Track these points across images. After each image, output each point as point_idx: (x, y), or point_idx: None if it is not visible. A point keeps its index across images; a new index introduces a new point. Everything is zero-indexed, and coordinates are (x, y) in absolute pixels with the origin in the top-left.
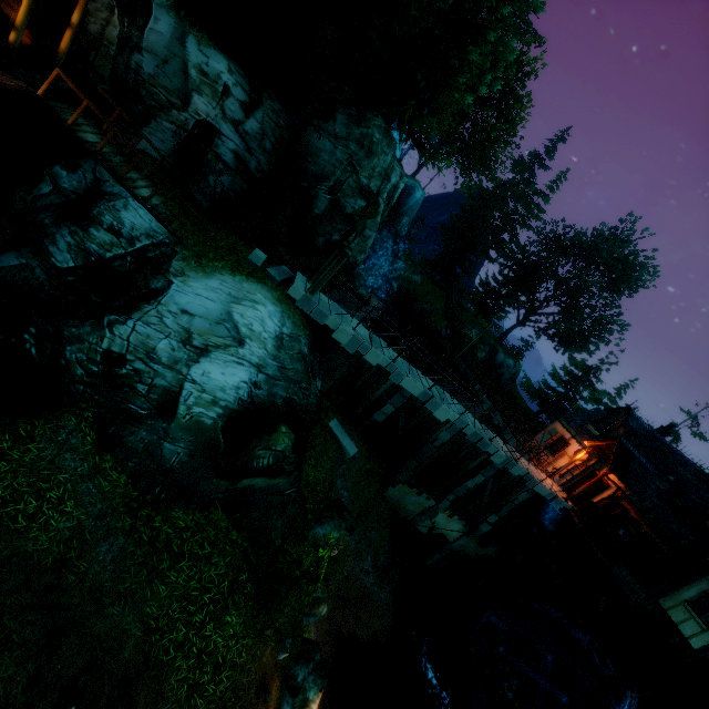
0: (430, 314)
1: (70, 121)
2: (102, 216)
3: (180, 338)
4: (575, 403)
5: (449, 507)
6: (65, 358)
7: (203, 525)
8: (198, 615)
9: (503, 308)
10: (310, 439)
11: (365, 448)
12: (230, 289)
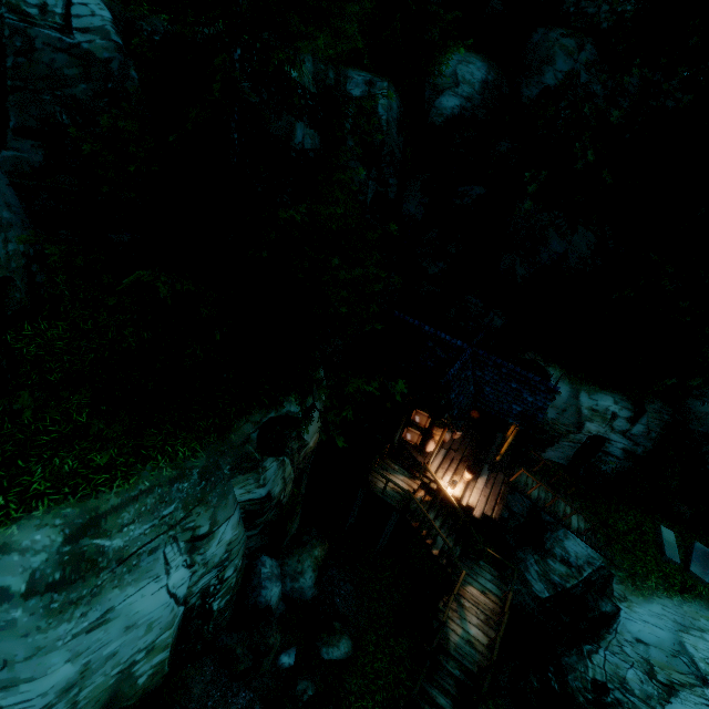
0: None
1: (528, 492)
2: (553, 549)
3: (643, 669)
4: None
5: None
6: (569, 686)
7: None
8: None
9: None
10: None
11: None
12: (673, 615)
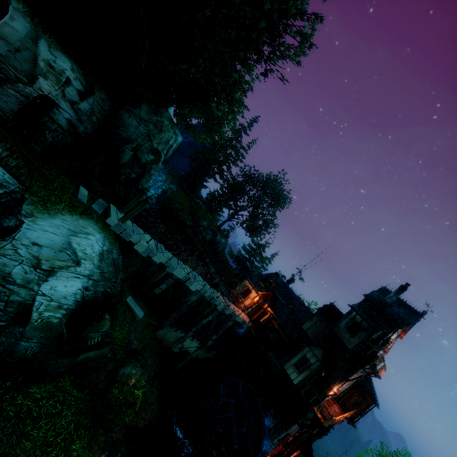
0: (181, 211)
1: None
2: None
3: (31, 264)
4: (253, 264)
5: (192, 335)
6: None
7: (53, 392)
8: (54, 452)
9: (221, 209)
10: (116, 313)
11: (146, 310)
12: (70, 226)
